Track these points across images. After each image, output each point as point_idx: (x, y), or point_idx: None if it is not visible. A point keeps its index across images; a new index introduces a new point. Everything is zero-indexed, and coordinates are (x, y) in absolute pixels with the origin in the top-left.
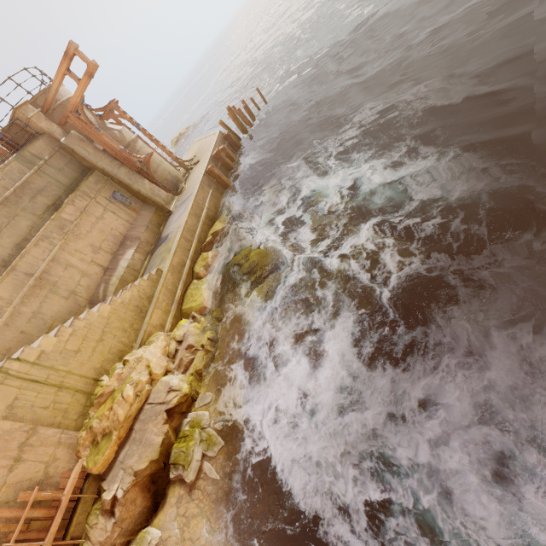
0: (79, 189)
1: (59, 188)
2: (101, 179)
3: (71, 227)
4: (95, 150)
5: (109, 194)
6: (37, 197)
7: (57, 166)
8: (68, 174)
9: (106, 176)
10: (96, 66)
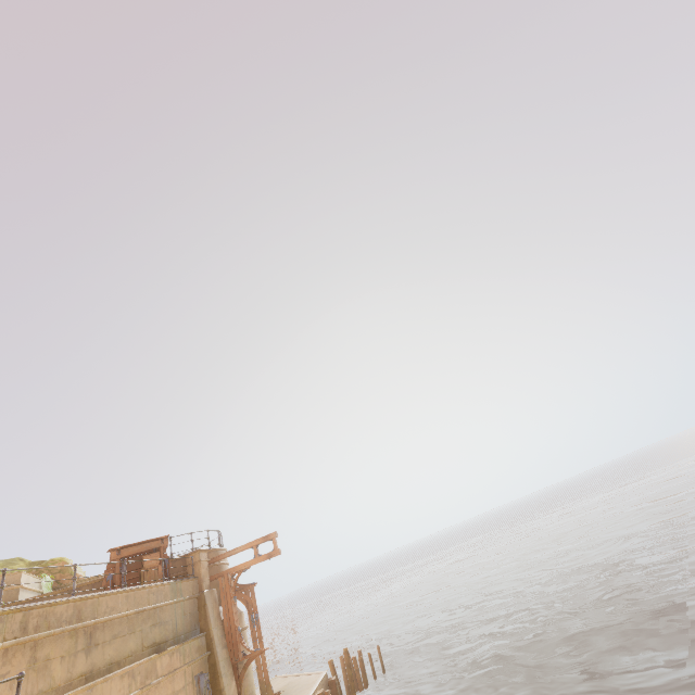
0: (184, 645)
1: (172, 631)
2: (203, 649)
3: (155, 680)
4: (218, 616)
5: (197, 671)
6: (156, 626)
7: (185, 610)
8: (186, 623)
9: (207, 648)
10: (280, 553)
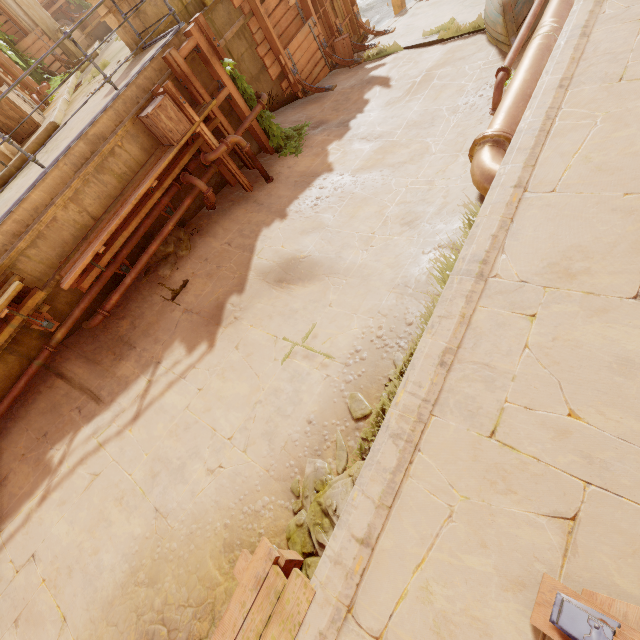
0: None
1: None
2: None
3: None
4: None
5: None
6: None
7: None
8: None
9: None
10: None
